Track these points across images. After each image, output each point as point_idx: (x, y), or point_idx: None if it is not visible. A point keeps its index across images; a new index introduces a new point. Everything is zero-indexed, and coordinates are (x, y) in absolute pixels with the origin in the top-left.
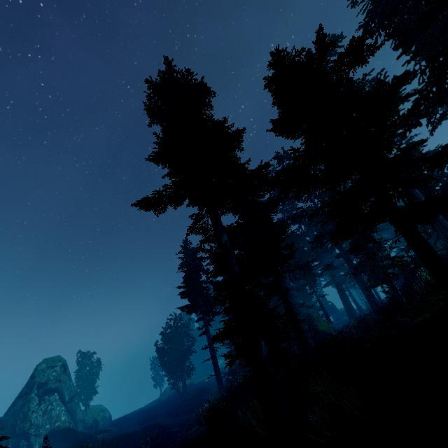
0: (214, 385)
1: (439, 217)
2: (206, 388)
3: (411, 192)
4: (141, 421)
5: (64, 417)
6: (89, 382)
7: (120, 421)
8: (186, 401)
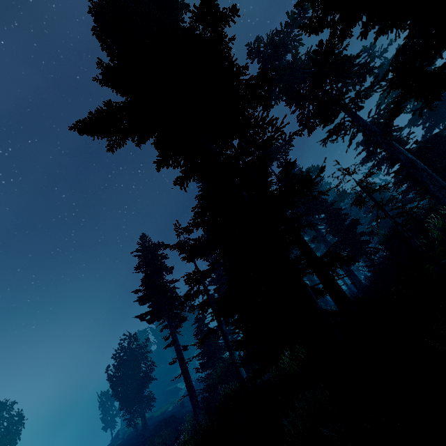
0: (180, 412)
1: (428, 170)
2: (173, 417)
3: (396, 149)
4: None
5: None
6: (7, 443)
7: None
8: (147, 440)
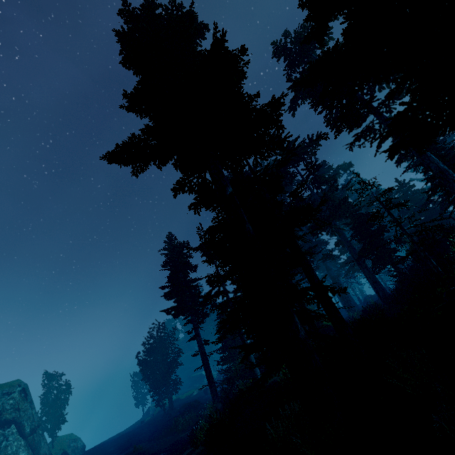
0: (204, 398)
1: None
2: (196, 402)
3: (427, 157)
4: (121, 447)
5: (24, 454)
6: (56, 408)
7: (95, 450)
8: (173, 419)
